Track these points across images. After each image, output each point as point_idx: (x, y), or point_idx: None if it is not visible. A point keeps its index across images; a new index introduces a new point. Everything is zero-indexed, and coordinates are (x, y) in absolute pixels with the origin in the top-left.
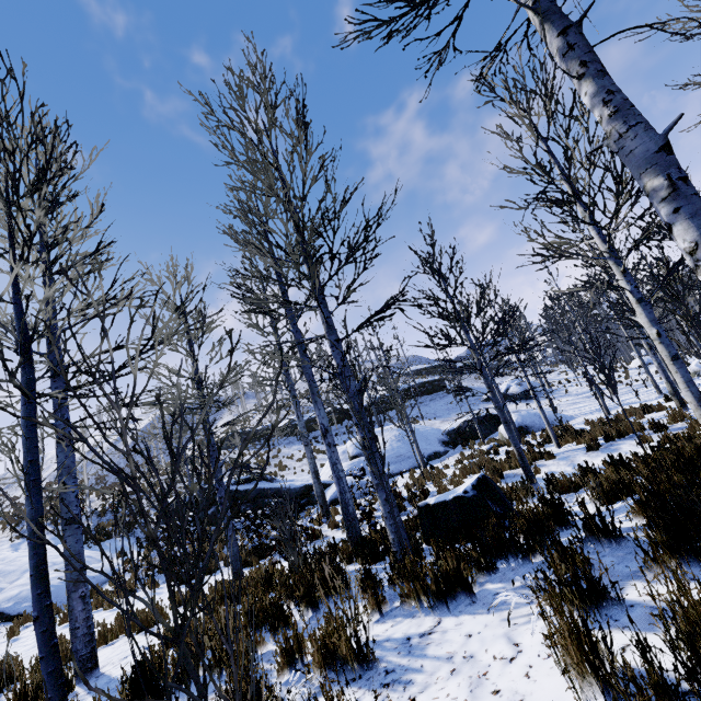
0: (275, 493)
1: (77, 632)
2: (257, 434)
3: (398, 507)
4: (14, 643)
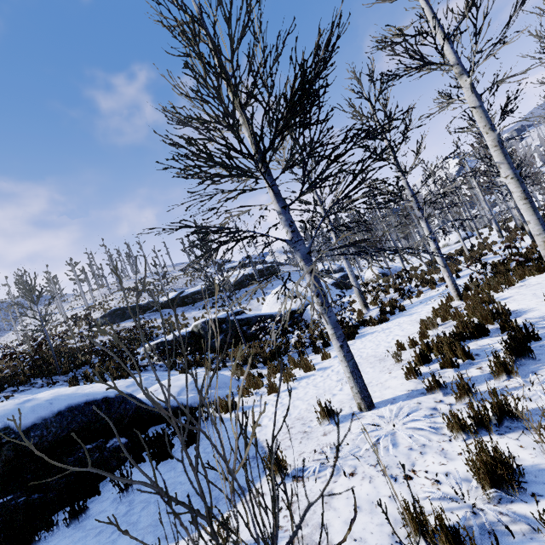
0: (270, 318)
1: None
2: (143, 308)
3: (433, 283)
4: (301, 387)
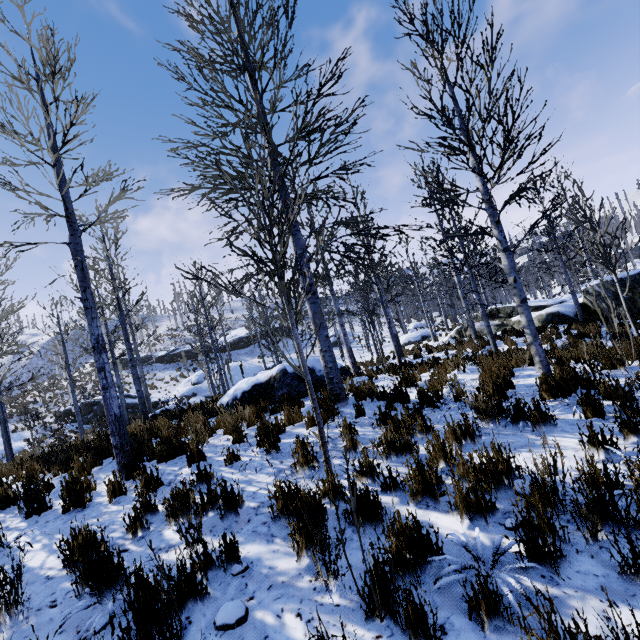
0: (134, 406)
1: (9, 457)
2: (142, 360)
3: None
4: None
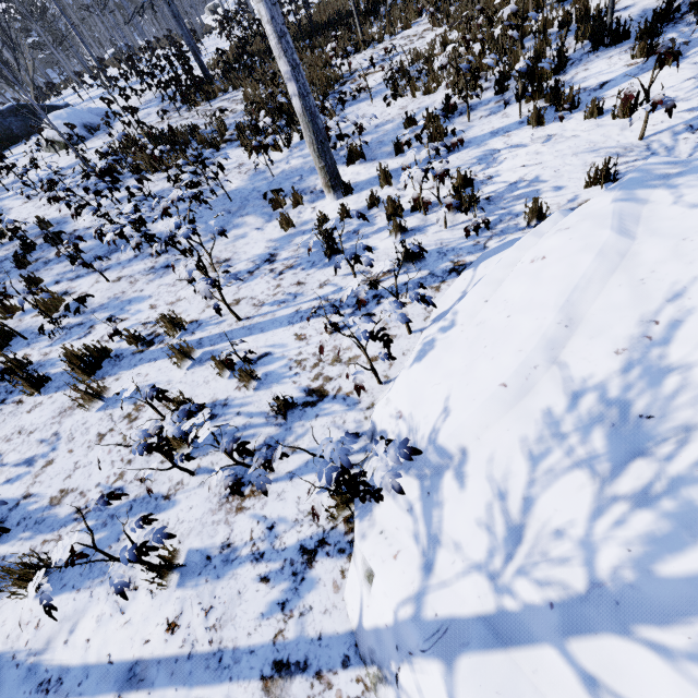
0: None
1: None
2: None
3: None
4: None
